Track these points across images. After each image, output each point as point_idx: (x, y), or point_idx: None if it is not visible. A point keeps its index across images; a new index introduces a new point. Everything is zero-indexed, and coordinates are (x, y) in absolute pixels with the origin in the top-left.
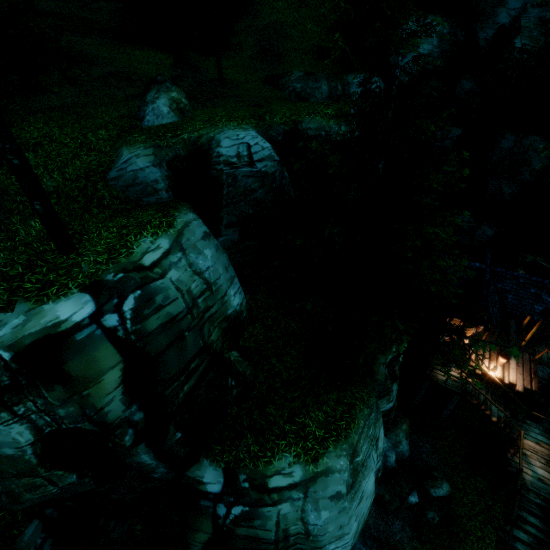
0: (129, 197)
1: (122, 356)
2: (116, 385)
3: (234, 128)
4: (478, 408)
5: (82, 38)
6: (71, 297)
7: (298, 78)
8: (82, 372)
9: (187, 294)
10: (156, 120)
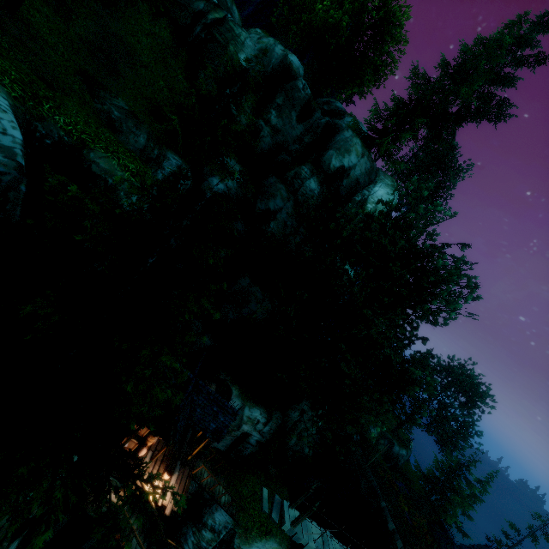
0: None
1: None
2: None
3: None
4: (118, 545)
5: None
6: None
7: (121, 108)
8: None
9: None
10: None
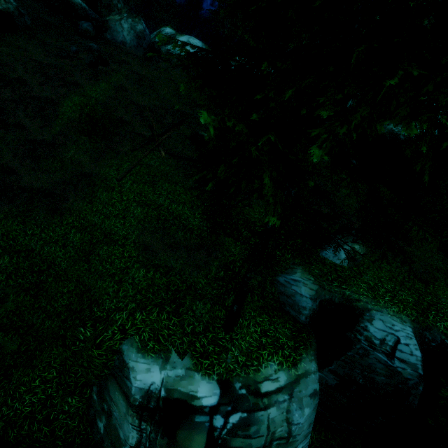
0: (279, 298)
1: (205, 447)
2: None
3: (393, 314)
4: None
5: None
6: (211, 382)
7: None
8: (181, 440)
9: (271, 434)
10: (332, 257)
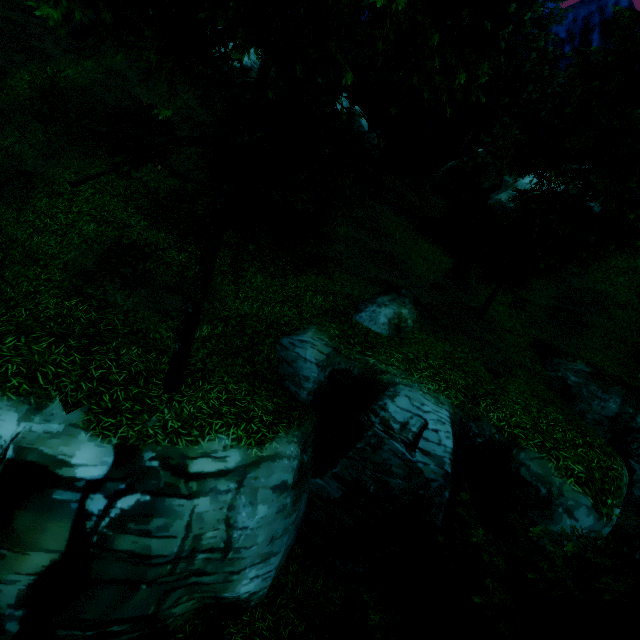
0: (279, 368)
1: (68, 547)
2: (33, 570)
3: (427, 392)
4: None
5: (394, 214)
6: (103, 446)
7: (579, 371)
8: (23, 530)
9: (193, 539)
10: (368, 321)
